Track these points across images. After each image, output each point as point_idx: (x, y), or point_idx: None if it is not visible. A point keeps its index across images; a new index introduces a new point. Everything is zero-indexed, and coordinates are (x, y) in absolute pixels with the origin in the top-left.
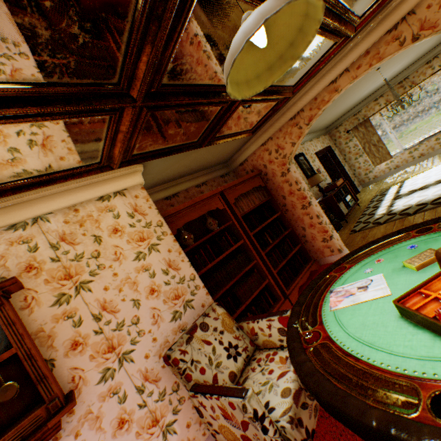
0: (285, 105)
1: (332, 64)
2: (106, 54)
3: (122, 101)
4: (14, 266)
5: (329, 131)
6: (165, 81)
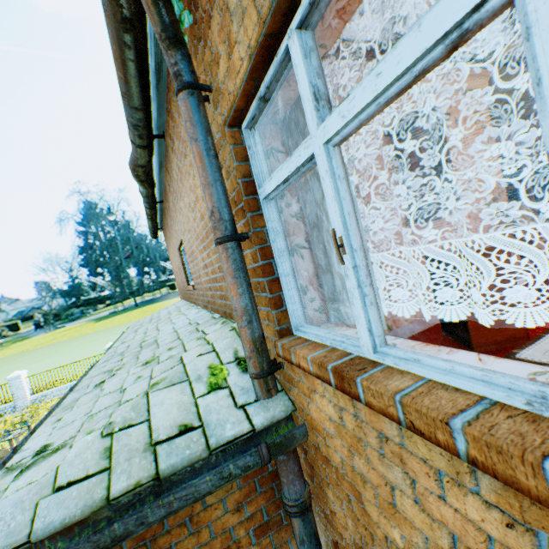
0: None
1: None
2: None
3: None
4: None
5: None
6: None
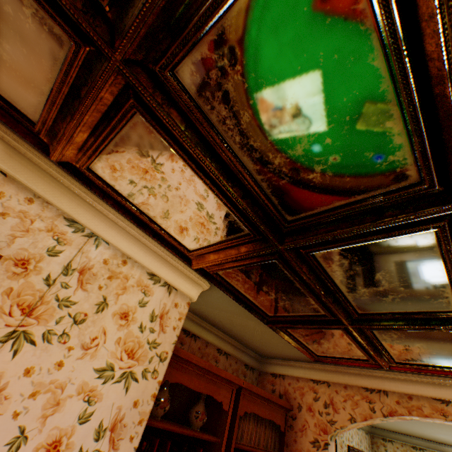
0: (368, 367)
1: (450, 382)
2: (311, 198)
3: (274, 233)
4: (19, 246)
5: (374, 433)
6: (317, 254)
